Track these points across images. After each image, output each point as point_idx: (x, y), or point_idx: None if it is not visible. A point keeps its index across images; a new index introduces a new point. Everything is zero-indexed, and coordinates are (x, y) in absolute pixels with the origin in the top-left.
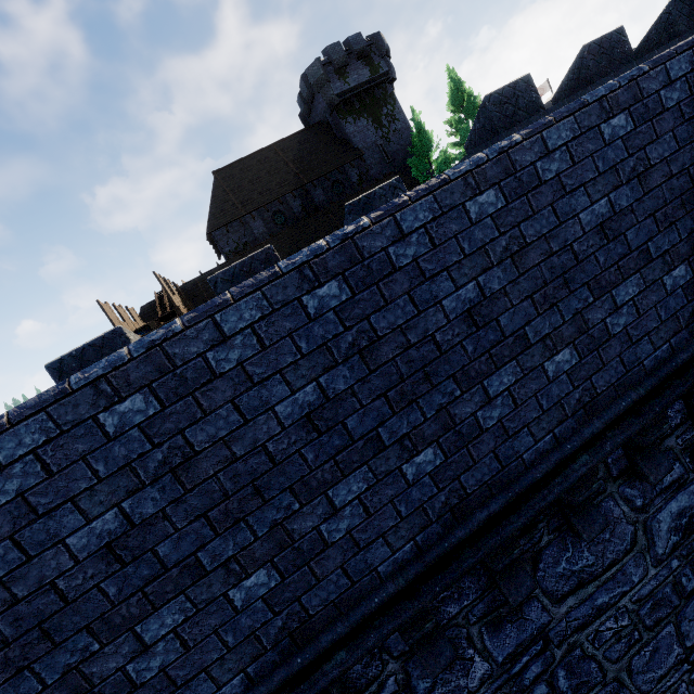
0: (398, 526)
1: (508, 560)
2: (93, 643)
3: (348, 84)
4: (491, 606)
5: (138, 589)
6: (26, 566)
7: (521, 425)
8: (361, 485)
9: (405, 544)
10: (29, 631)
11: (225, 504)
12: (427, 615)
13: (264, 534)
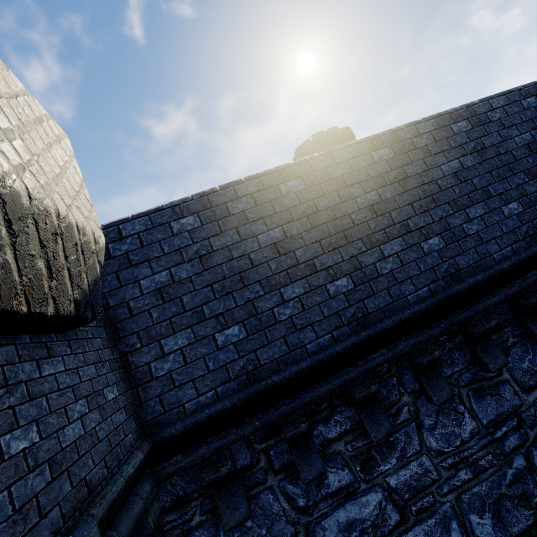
0: (419, 276)
1: (487, 325)
2: (261, 291)
3: None
4: (475, 378)
5: (284, 269)
6: (240, 243)
7: (490, 238)
8: (398, 247)
9: (423, 287)
10: (235, 275)
11: (329, 239)
12: (435, 346)
13: (347, 259)
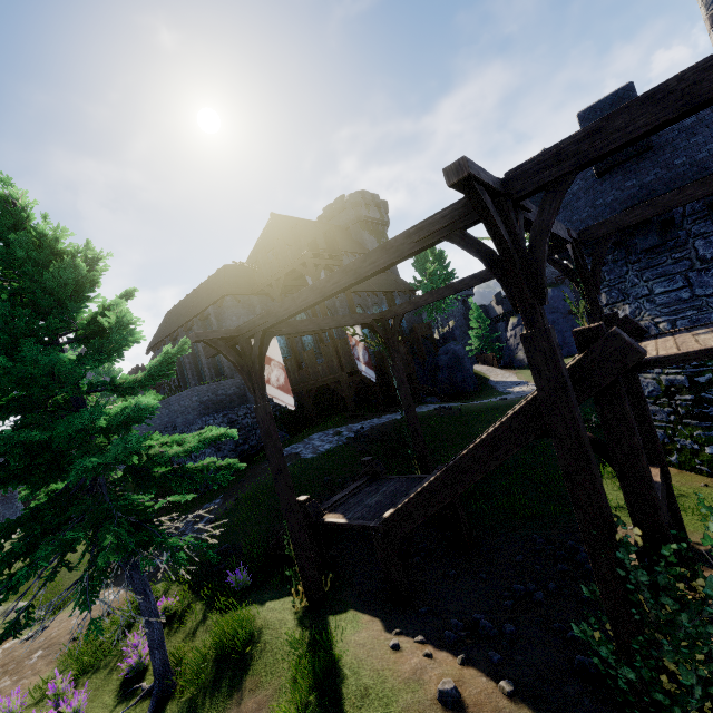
0: None
1: None
2: None
3: (370, 214)
4: None
5: None
6: None
7: None
8: None
9: None
10: None
11: None
12: None
13: None
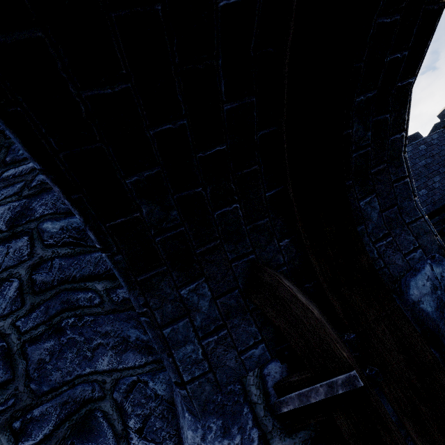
0: None
1: None
2: None
3: None
4: None
5: None
6: None
7: None
8: None
9: None
10: None
11: None
12: None
13: None
